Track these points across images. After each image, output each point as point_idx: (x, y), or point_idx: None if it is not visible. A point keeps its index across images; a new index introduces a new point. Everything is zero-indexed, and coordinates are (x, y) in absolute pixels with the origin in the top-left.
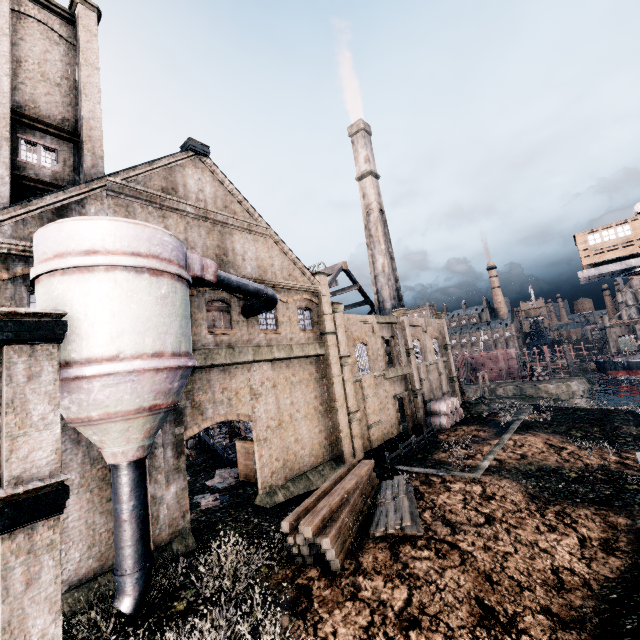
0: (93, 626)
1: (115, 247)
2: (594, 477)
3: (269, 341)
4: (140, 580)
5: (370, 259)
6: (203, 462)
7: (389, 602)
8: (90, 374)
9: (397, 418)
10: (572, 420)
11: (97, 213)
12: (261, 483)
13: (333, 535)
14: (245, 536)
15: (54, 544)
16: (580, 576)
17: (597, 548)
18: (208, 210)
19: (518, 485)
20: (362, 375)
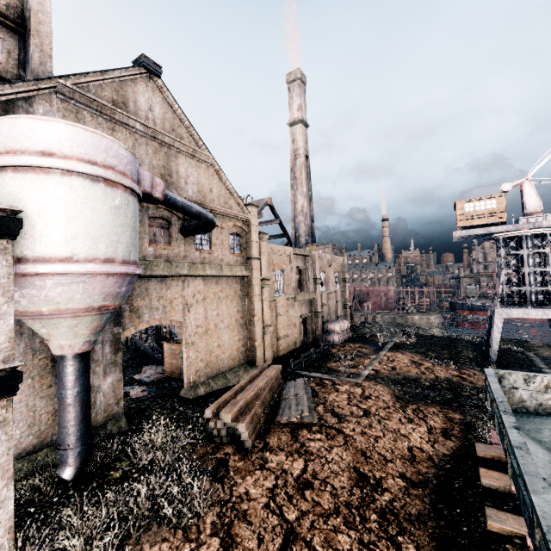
0: (36, 490)
1: (72, 152)
2: (441, 386)
3: (203, 259)
4: (81, 453)
5: (292, 198)
6: (130, 359)
7: (290, 471)
8: (43, 272)
9: (300, 333)
10: (430, 344)
11: (45, 114)
12: (187, 379)
13: (248, 421)
14: (172, 420)
15: (7, 421)
16: (427, 453)
17: (439, 434)
18: (156, 130)
19: (388, 389)
20: (277, 296)
